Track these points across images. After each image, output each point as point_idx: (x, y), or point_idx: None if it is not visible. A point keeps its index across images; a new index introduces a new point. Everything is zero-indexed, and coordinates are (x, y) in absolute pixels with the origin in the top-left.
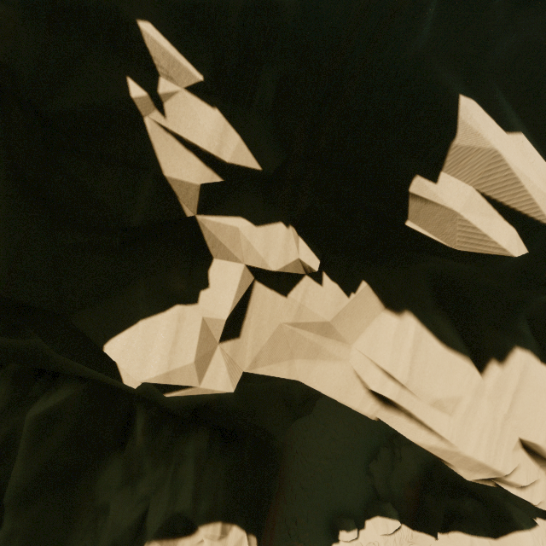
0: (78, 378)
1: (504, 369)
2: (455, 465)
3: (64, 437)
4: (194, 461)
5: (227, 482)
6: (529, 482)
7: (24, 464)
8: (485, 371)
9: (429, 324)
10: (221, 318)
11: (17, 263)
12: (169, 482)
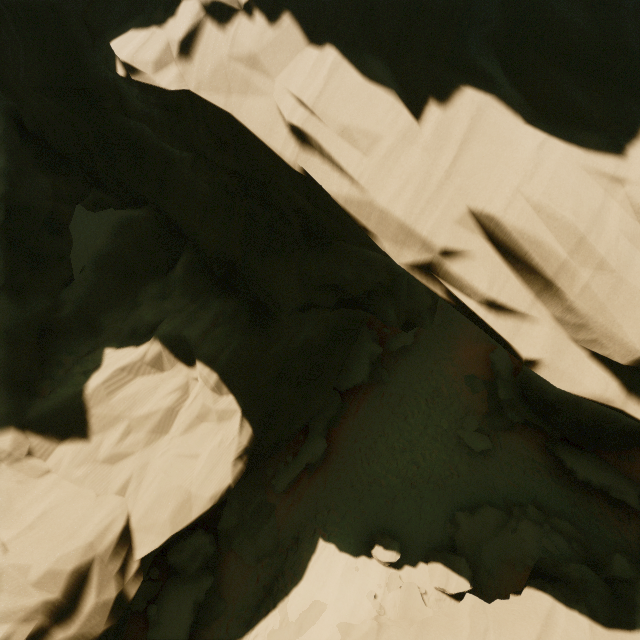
0: (155, 209)
1: (447, 112)
2: (377, 233)
3: (132, 240)
4: (214, 314)
5: (238, 352)
6: (496, 294)
7: (105, 240)
8: (423, 117)
9: (354, 59)
10: (175, 34)
11: (92, 2)
12: (187, 313)
